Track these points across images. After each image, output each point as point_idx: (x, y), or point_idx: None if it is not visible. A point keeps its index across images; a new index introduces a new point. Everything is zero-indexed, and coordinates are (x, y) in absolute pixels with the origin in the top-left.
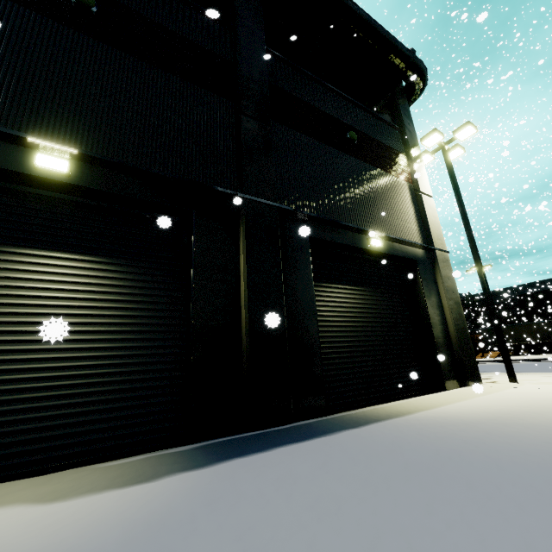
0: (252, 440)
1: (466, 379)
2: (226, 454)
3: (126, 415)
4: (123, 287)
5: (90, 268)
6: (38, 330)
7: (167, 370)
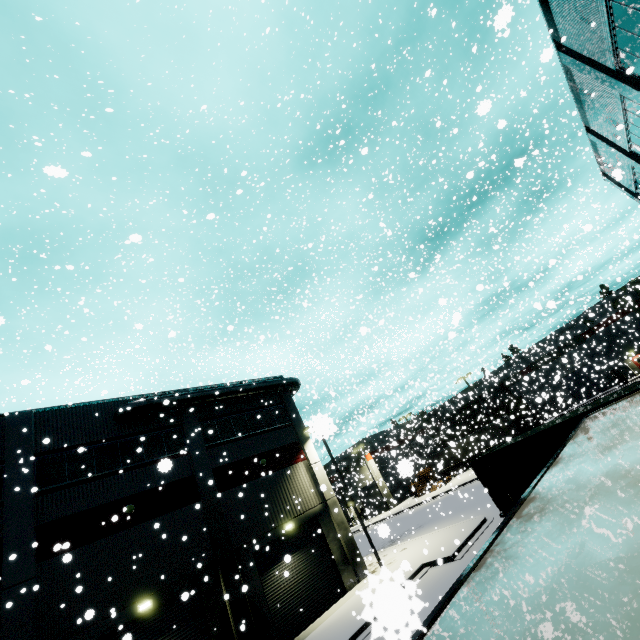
0: None
1: (358, 577)
2: None
3: None
4: None
5: None
6: None
7: None
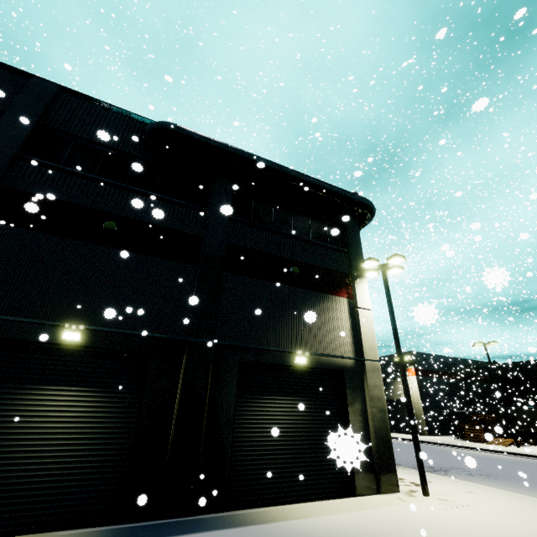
0: (150, 527)
1: (380, 486)
2: (125, 536)
3: (84, 497)
4: (99, 407)
5: (82, 395)
6: (46, 438)
7: (116, 466)
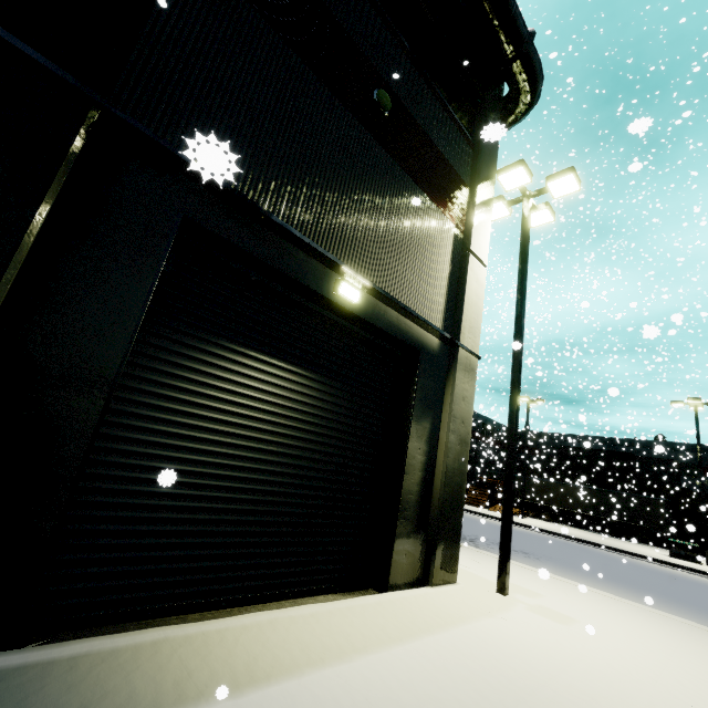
0: None
1: (430, 572)
2: None
3: None
4: None
5: None
6: None
7: None
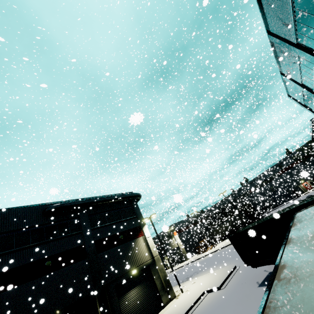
0: None
1: (170, 299)
2: None
3: None
4: None
5: None
6: None
7: None
